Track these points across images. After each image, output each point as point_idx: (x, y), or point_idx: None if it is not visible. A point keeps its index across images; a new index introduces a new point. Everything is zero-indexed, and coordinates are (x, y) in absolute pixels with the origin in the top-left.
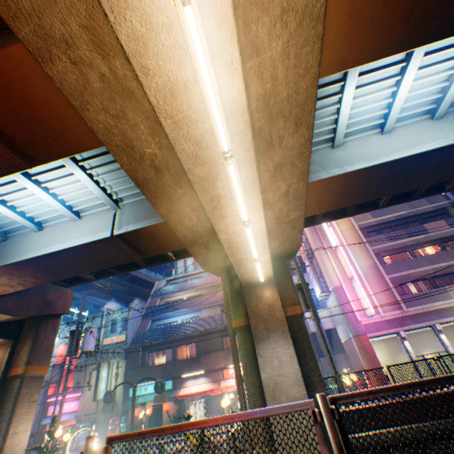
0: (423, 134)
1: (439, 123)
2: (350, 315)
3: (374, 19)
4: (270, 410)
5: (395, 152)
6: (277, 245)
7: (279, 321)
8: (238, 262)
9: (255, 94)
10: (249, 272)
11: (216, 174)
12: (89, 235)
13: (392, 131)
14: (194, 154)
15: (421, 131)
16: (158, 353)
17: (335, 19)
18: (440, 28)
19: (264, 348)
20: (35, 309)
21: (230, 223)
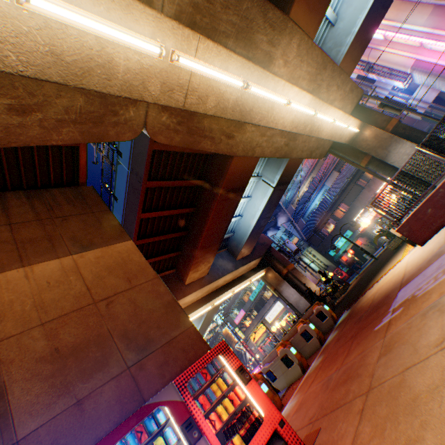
0: None
1: None
2: (444, 72)
3: None
4: (406, 162)
5: None
6: (349, 107)
7: (388, 139)
8: (339, 138)
9: (305, 85)
10: (347, 136)
11: (312, 123)
12: (264, 198)
13: None
14: (303, 127)
15: None
16: (324, 227)
17: (306, 21)
18: None
19: (391, 158)
20: (263, 250)
21: (326, 129)
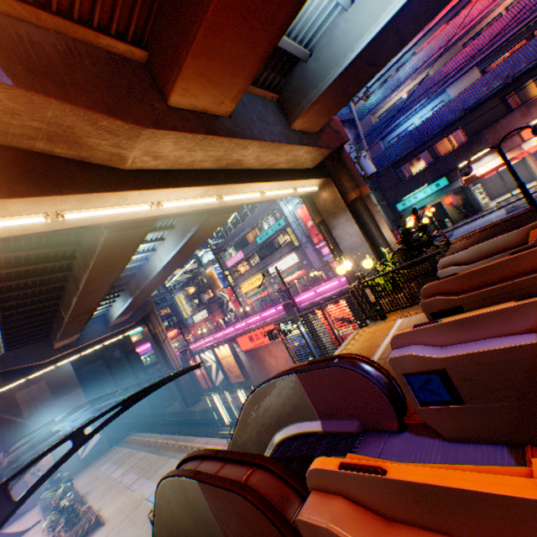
0: None
1: None
2: None
3: None
4: None
5: None
6: None
7: None
8: None
9: None
10: None
11: None
12: None
13: None
14: None
15: None
16: (409, 165)
17: None
18: None
19: None
20: (335, 142)
21: None
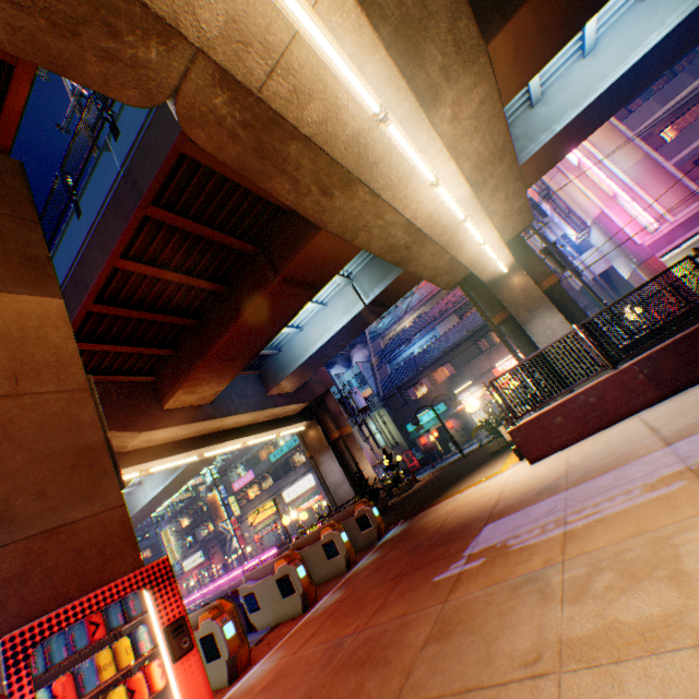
0: (634, 32)
1: (652, 3)
2: (626, 243)
3: (535, 50)
4: (554, 341)
5: (604, 78)
6: (509, 234)
7: (538, 299)
8: (480, 271)
9: (467, 170)
10: (491, 272)
11: (455, 232)
12: (346, 315)
13: (595, 47)
14: (441, 232)
15: (631, 29)
16: (414, 388)
17: (504, 74)
18: (600, 3)
19: (533, 327)
20: (316, 392)
21: (469, 250)
